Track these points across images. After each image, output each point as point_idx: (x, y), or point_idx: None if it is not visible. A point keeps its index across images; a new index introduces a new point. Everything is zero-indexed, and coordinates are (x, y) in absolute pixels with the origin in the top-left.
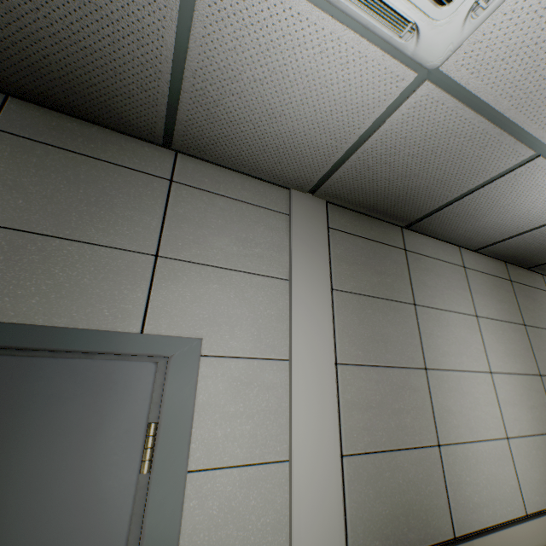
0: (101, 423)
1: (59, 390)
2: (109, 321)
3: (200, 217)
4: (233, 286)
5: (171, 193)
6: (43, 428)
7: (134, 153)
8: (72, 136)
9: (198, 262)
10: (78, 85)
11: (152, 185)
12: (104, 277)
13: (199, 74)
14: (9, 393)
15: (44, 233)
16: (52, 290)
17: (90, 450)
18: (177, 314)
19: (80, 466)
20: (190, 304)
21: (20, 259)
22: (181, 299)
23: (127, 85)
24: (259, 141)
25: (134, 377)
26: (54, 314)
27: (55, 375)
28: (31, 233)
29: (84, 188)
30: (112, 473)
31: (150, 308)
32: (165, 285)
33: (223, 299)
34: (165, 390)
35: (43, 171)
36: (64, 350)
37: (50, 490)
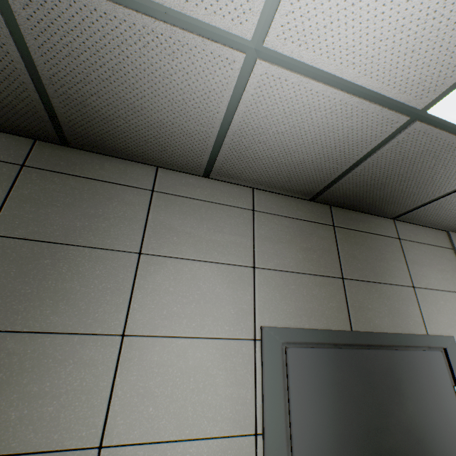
0: (436, 385)
1: (416, 367)
2: (413, 328)
3: (418, 259)
4: (448, 301)
5: (402, 246)
6: (419, 388)
7: (379, 225)
8: (357, 222)
9: (429, 288)
10: (378, 202)
11: (393, 243)
12: (401, 303)
13: (455, 195)
14: (402, 369)
15: (372, 281)
16: (388, 312)
17: (439, 400)
18: (434, 321)
19: (439, 408)
20: (437, 314)
21: (372, 297)
22: (432, 312)
23: (406, 200)
24: (455, 214)
25: (437, 360)
26: (394, 326)
27: (411, 359)
28: (369, 282)
29: (373, 251)
30: (451, 413)
31: (423, 319)
32: (423, 304)
33: (447, 309)
34: (452, 367)
35: (357, 246)
36: (409, 346)
37: (435, 420)
